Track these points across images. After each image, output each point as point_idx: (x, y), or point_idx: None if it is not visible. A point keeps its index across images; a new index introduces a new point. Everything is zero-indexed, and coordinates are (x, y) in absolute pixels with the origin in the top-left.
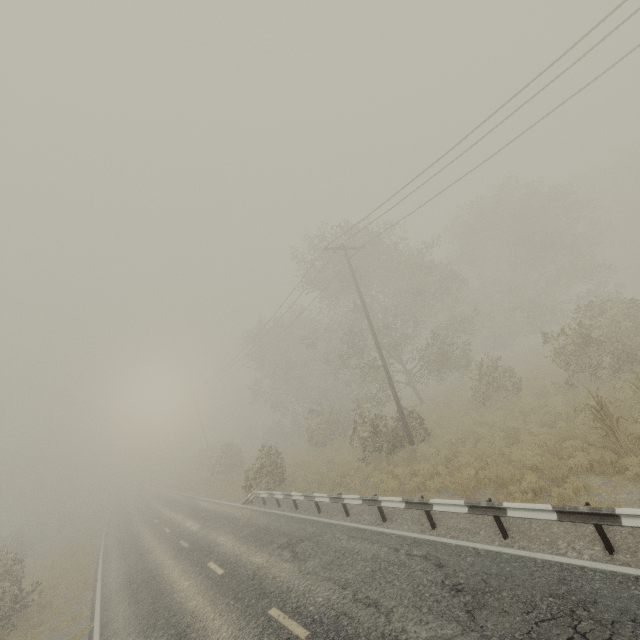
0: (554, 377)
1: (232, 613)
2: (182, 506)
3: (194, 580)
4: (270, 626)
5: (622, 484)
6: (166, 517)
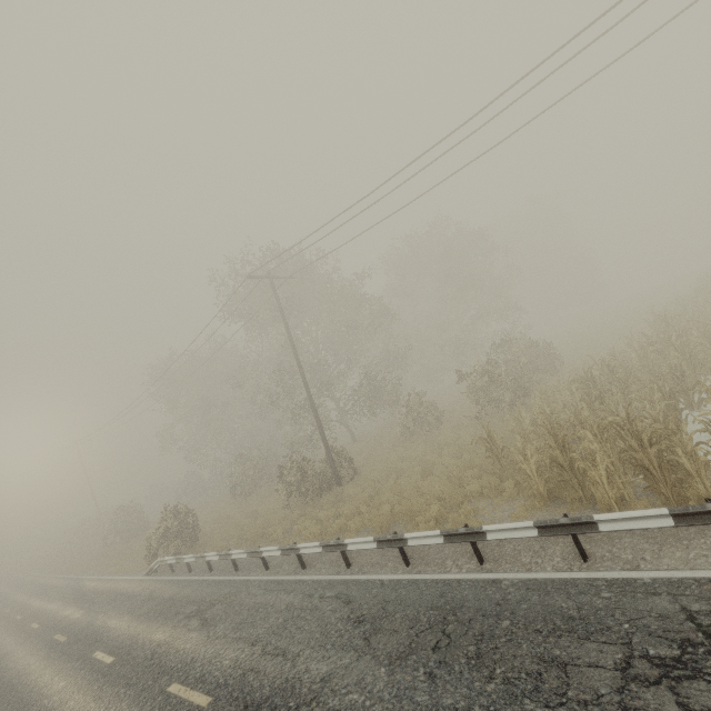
0: (469, 410)
1: (122, 702)
2: (59, 592)
3: (73, 678)
4: (168, 704)
5: (500, 504)
6: (34, 610)
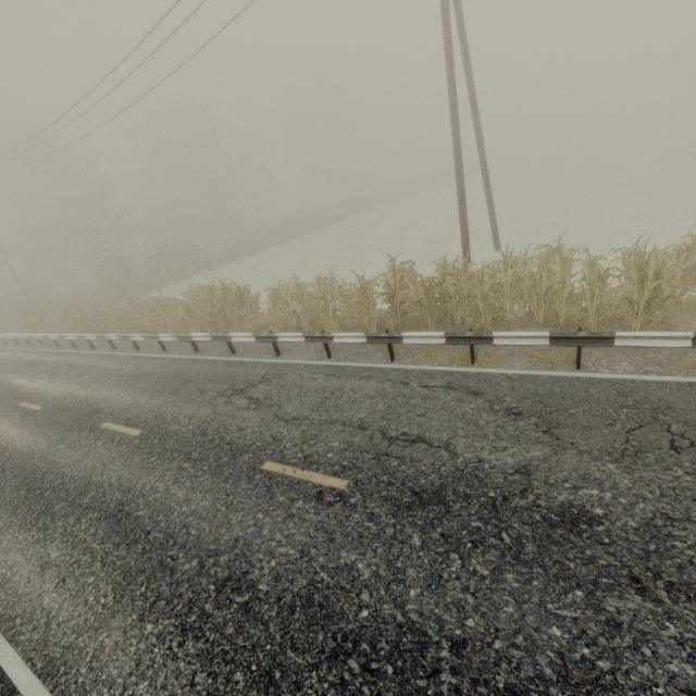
0: None
1: None
2: None
3: None
4: None
5: None
6: None
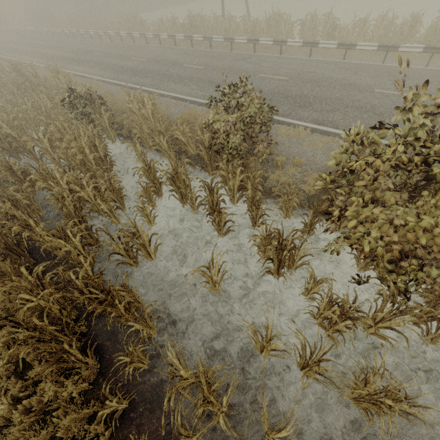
0: None
1: None
2: None
3: None
4: None
5: None
6: None
